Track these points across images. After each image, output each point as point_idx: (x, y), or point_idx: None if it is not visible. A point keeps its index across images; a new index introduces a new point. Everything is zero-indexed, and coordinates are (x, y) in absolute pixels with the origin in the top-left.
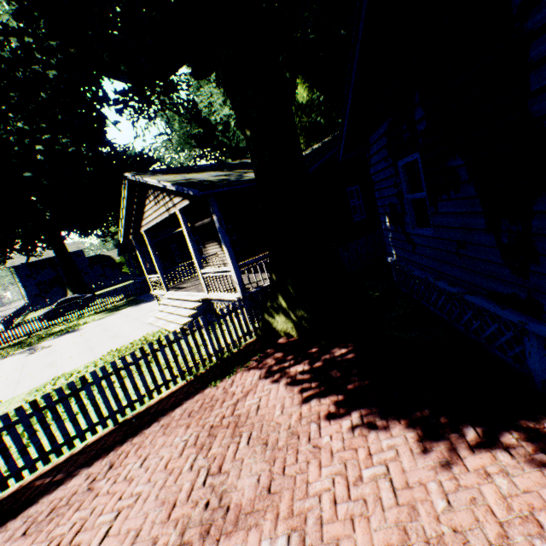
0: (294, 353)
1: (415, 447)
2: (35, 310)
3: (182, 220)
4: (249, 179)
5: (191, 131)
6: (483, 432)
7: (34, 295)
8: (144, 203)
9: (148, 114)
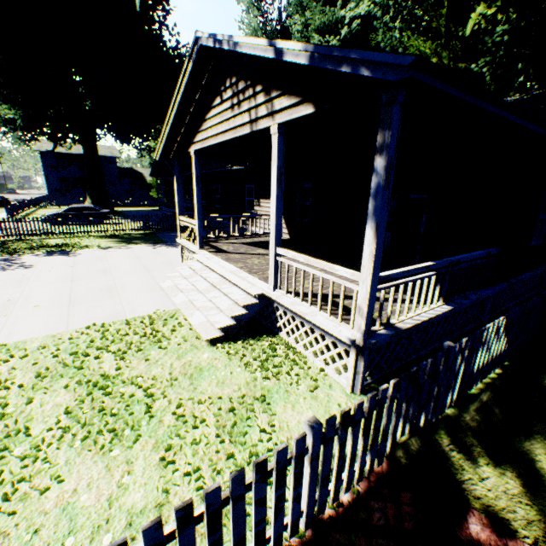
0: None
1: None
2: (50, 205)
3: (278, 147)
4: None
5: None
6: None
7: (54, 189)
8: (210, 103)
9: None
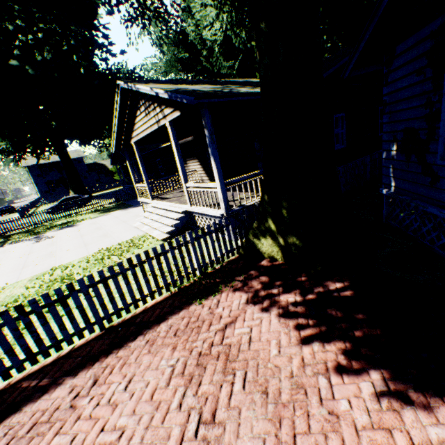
0: (281, 279)
1: None
2: (45, 203)
3: (172, 133)
4: (245, 92)
5: (178, 55)
6: None
7: (44, 192)
8: (135, 114)
9: (142, 20)
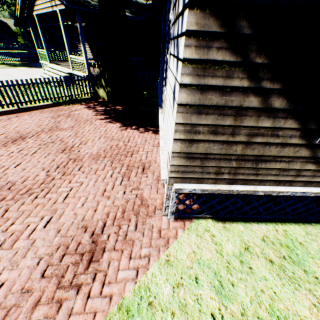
0: (102, 104)
1: (118, 127)
2: None
3: (61, 18)
4: None
5: None
6: (137, 127)
7: None
8: None
9: None
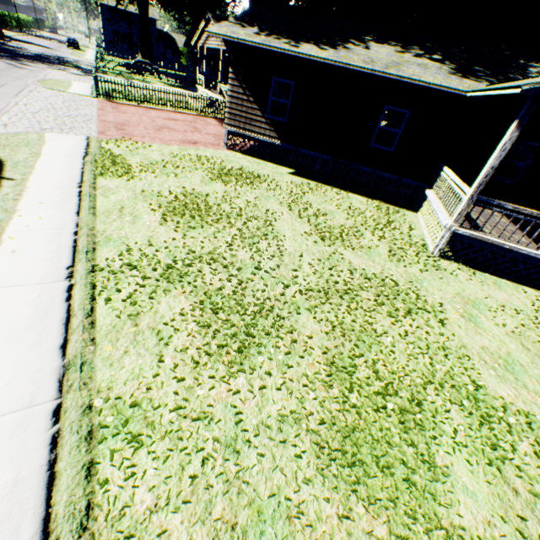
0: None
1: None
2: (109, 55)
3: (222, 55)
4: None
5: None
6: None
7: (109, 41)
8: None
9: None
